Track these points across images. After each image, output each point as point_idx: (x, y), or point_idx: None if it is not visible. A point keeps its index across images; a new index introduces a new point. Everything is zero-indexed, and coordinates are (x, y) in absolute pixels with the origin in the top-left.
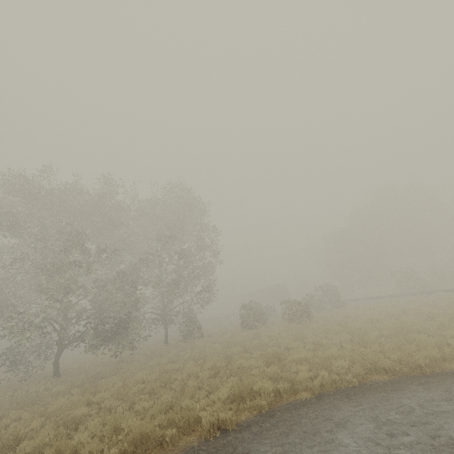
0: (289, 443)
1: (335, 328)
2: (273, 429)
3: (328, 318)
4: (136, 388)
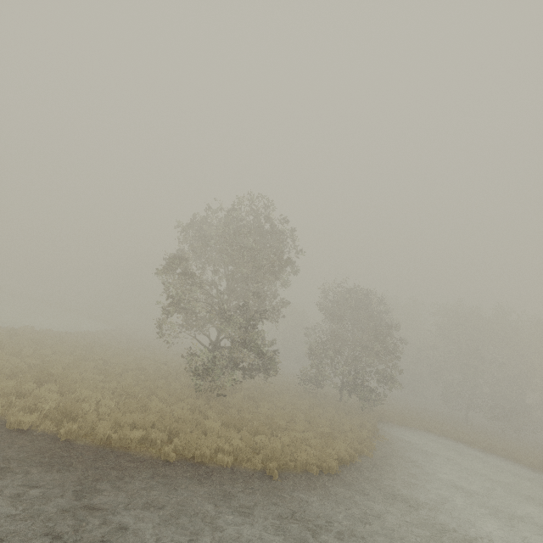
0: (540, 474)
1: None
2: (542, 473)
3: None
4: (502, 444)
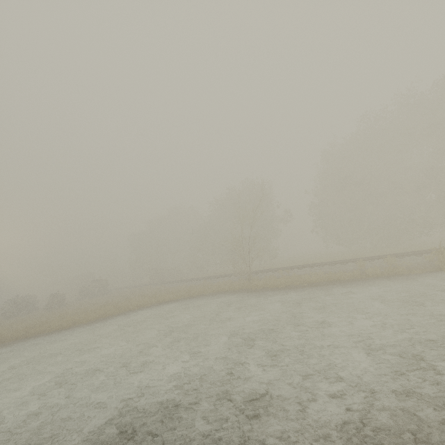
0: None
1: (47, 315)
2: None
3: (71, 306)
4: None
